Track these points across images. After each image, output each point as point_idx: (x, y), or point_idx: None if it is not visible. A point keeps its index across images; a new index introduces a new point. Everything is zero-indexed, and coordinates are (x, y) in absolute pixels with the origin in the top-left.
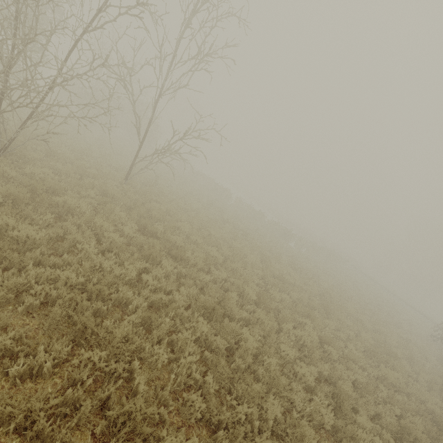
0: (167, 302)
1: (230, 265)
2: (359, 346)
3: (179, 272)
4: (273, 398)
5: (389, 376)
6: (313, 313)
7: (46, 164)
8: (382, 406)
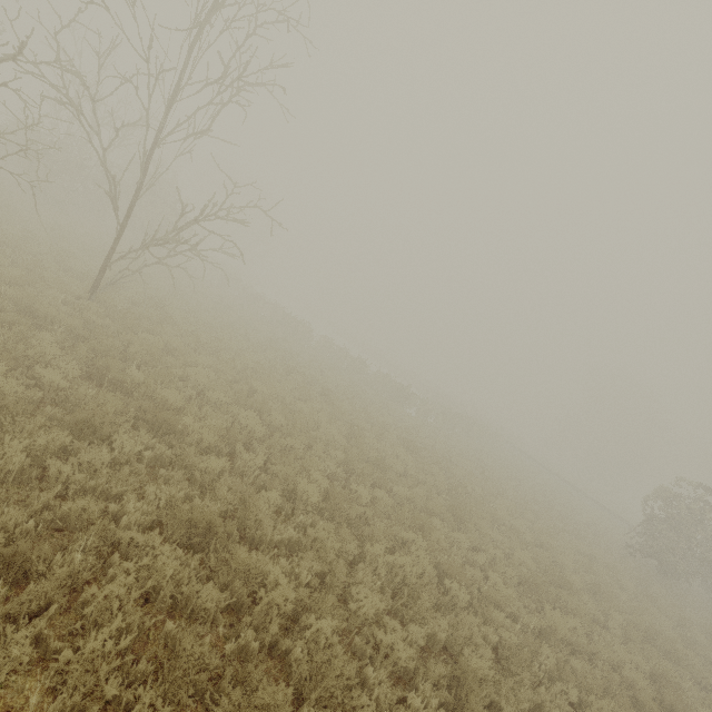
0: (92, 516)
1: (279, 442)
2: (510, 575)
3: (160, 456)
4: None
5: (559, 627)
6: (429, 522)
7: None
8: (547, 688)
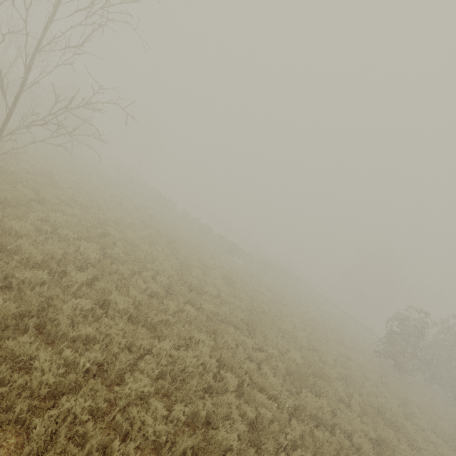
0: None
1: (111, 267)
2: (279, 368)
3: None
4: None
5: (308, 405)
6: (221, 328)
7: None
8: (289, 453)
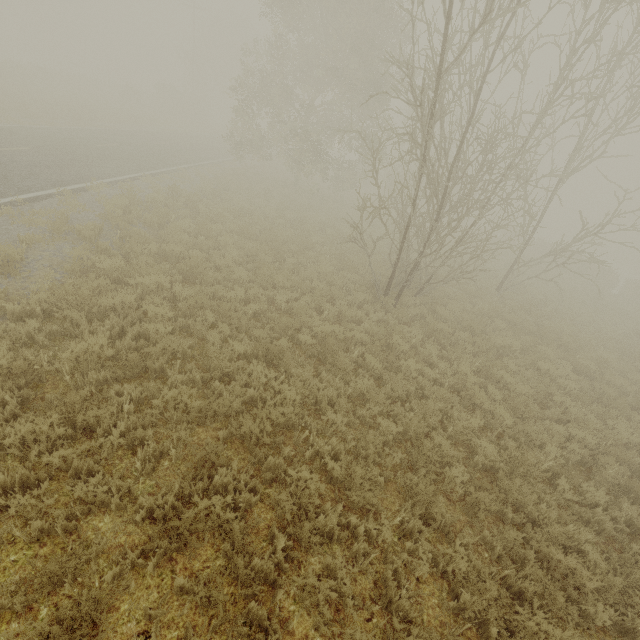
0: None
1: None
2: None
3: None
4: None
5: None
6: None
7: (442, 292)
8: None
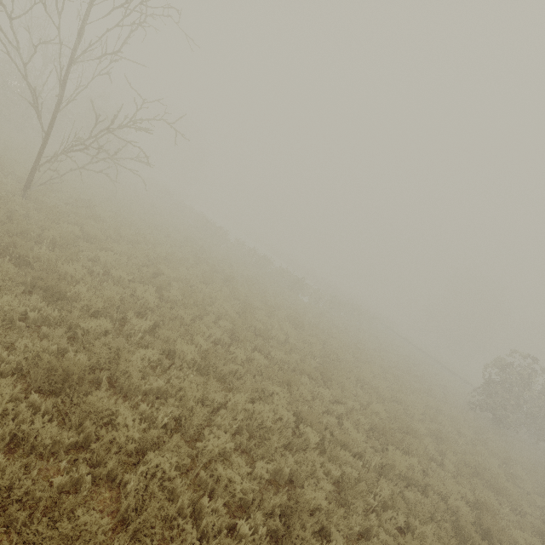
0: None
1: (171, 312)
2: (362, 422)
3: (47, 317)
4: (116, 543)
5: (397, 464)
6: (295, 379)
7: None
8: (379, 514)
